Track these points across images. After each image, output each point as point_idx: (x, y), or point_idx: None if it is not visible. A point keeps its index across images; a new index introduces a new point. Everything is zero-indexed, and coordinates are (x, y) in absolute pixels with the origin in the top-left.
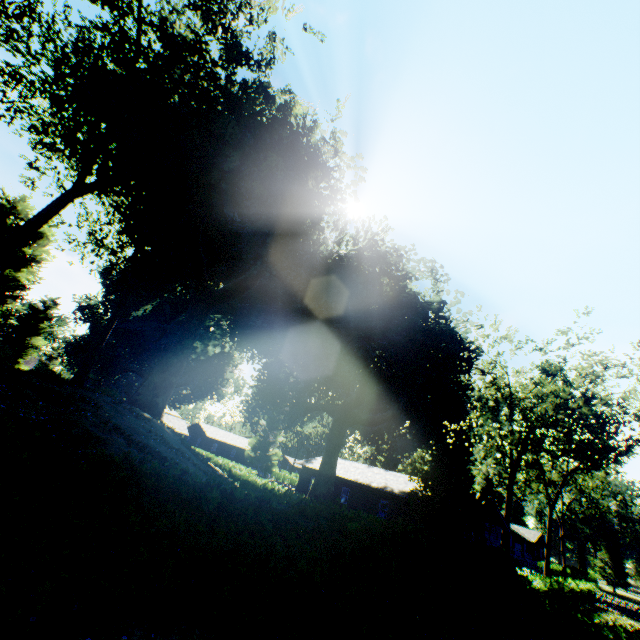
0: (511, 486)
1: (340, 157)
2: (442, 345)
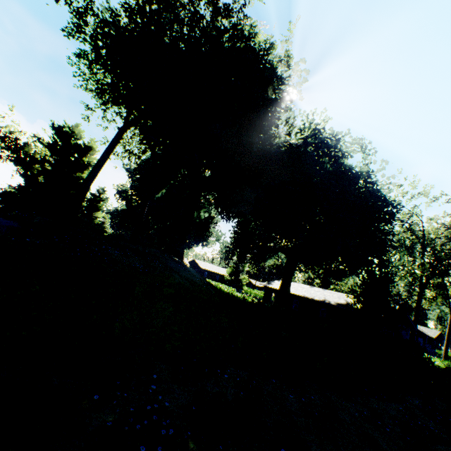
0: (419, 301)
1: (292, 70)
2: (369, 203)
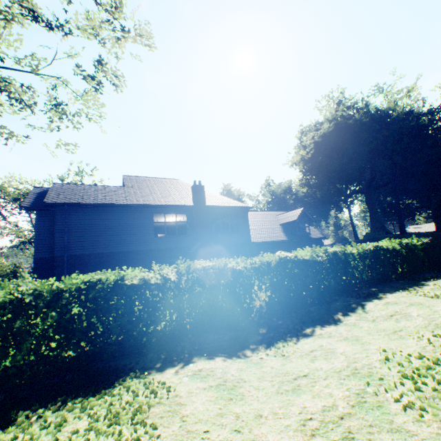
0: None
1: None
2: None
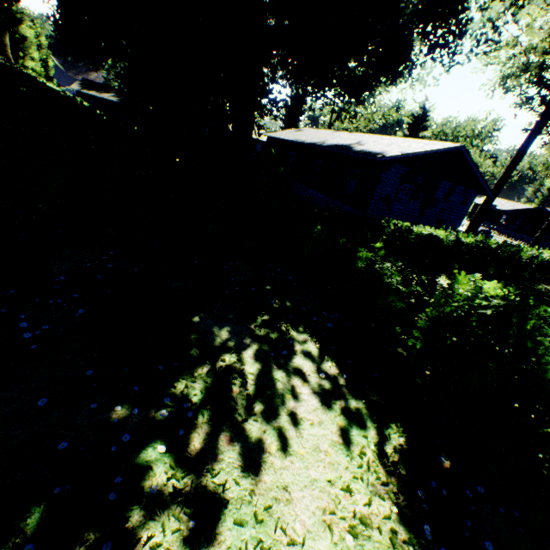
0: (530, 140)
1: None
2: None
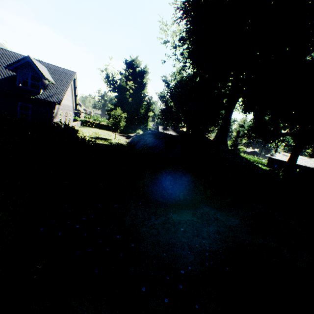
0: None
1: None
2: None
